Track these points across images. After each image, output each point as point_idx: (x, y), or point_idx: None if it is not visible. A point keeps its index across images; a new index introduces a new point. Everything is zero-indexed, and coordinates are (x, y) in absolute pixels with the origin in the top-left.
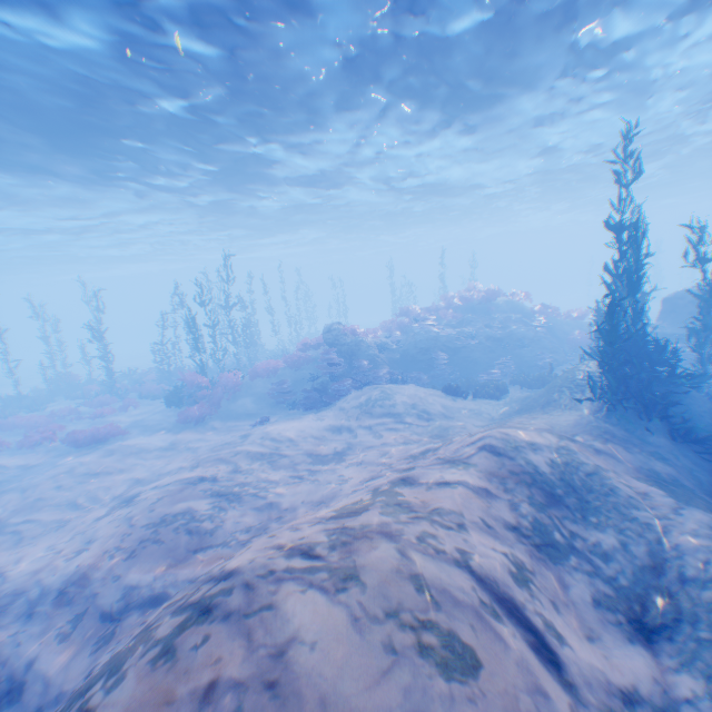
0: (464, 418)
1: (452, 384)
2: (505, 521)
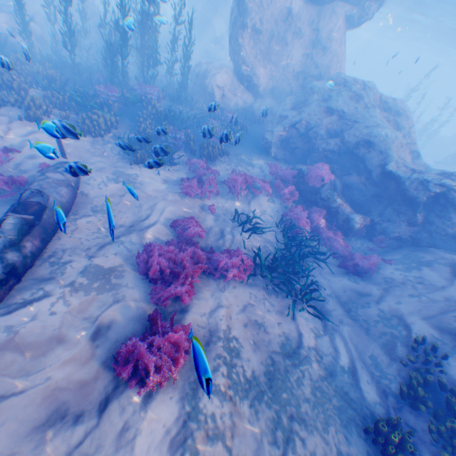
0: None
1: None
2: None
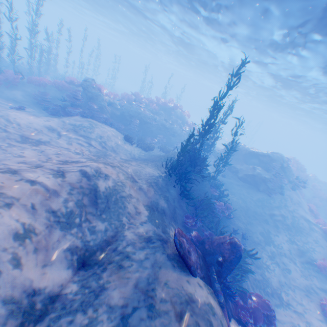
0: (121, 154)
1: (129, 137)
2: (51, 207)
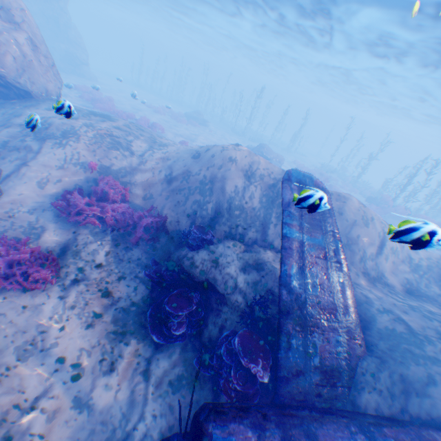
0: None
1: None
2: (409, 255)
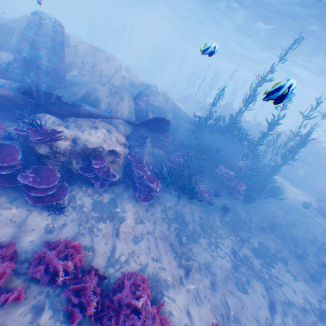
0: None
1: None
2: (132, 80)
